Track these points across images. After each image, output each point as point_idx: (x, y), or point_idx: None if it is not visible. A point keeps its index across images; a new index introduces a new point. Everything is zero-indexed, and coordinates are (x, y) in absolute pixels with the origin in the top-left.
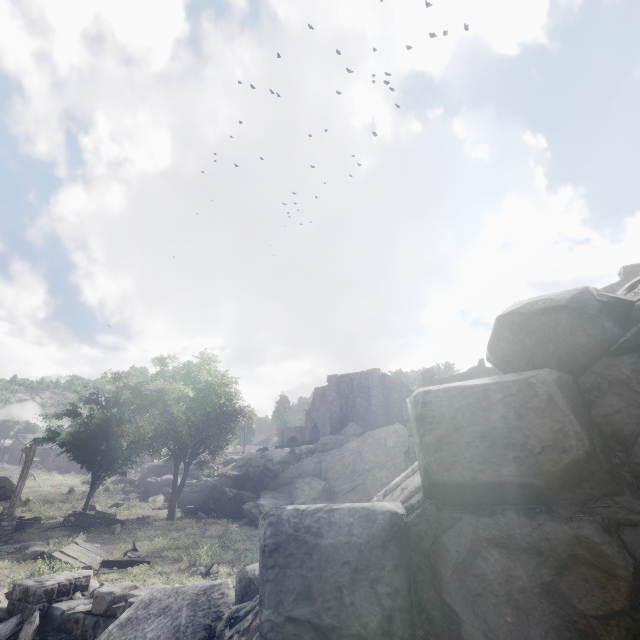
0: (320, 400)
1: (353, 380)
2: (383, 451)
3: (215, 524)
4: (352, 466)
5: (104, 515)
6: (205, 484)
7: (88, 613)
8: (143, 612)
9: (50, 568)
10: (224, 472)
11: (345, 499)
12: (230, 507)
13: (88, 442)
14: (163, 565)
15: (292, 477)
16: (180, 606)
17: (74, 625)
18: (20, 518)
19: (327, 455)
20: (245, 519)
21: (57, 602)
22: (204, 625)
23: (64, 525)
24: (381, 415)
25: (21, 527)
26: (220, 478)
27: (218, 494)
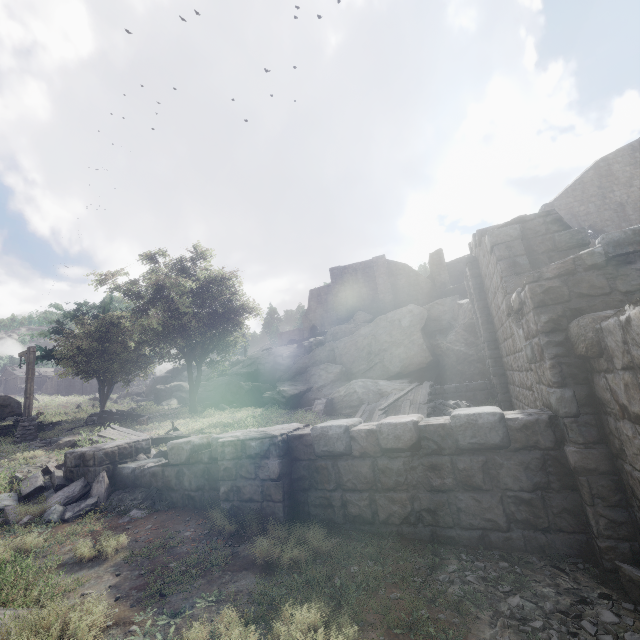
0: (316, 301)
1: (357, 270)
2: (398, 331)
3: (240, 411)
4: (367, 349)
5: (126, 413)
6: (218, 383)
7: (165, 465)
8: None
9: None
10: (234, 371)
11: (364, 378)
12: (249, 398)
13: (88, 351)
14: None
15: (306, 367)
16: None
17: (151, 479)
18: (38, 423)
19: (339, 343)
20: (268, 405)
21: (121, 464)
22: None
23: (88, 424)
24: (389, 302)
25: (43, 430)
26: (232, 376)
27: (235, 388)
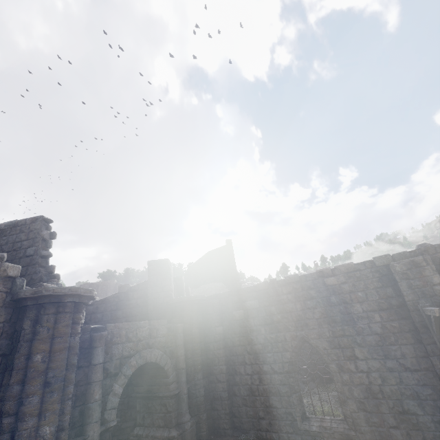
0: None
1: (99, 286)
2: None
3: None
4: None
5: None
6: None
7: None
8: None
9: None
10: None
11: None
12: None
13: None
14: None
15: None
16: None
17: None
18: None
19: None
20: None
21: None
22: None
23: None
24: None
25: None
26: None
27: None
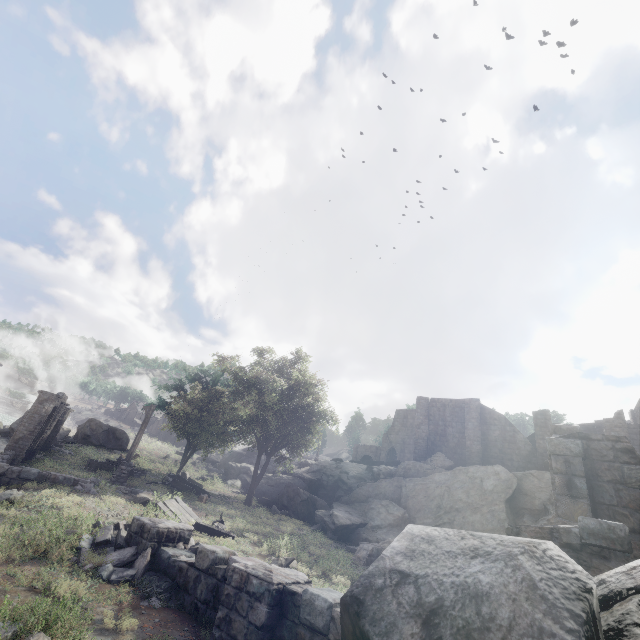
0: (401, 423)
1: (446, 407)
2: (478, 492)
3: (288, 521)
4: (438, 500)
5: (194, 483)
6: (280, 480)
7: (191, 565)
8: (430, 547)
9: (155, 515)
10: (299, 473)
11: None
12: (302, 509)
13: (190, 414)
14: (245, 545)
15: (367, 495)
16: (507, 552)
17: (178, 572)
18: (132, 467)
19: (409, 481)
20: (317, 525)
21: (164, 546)
22: (573, 593)
23: (163, 483)
24: (476, 452)
25: (132, 475)
26: (294, 478)
27: (292, 493)
